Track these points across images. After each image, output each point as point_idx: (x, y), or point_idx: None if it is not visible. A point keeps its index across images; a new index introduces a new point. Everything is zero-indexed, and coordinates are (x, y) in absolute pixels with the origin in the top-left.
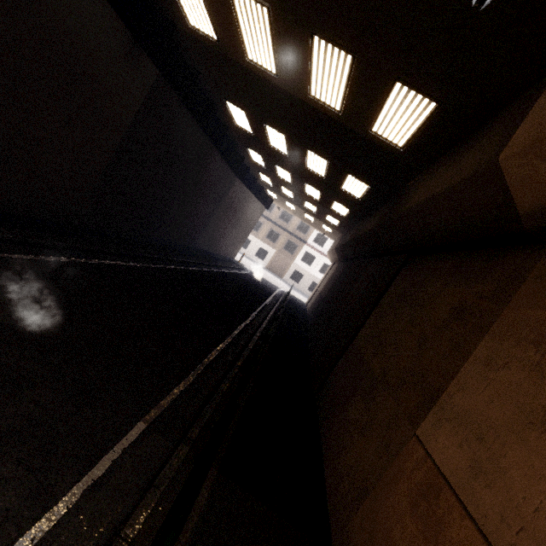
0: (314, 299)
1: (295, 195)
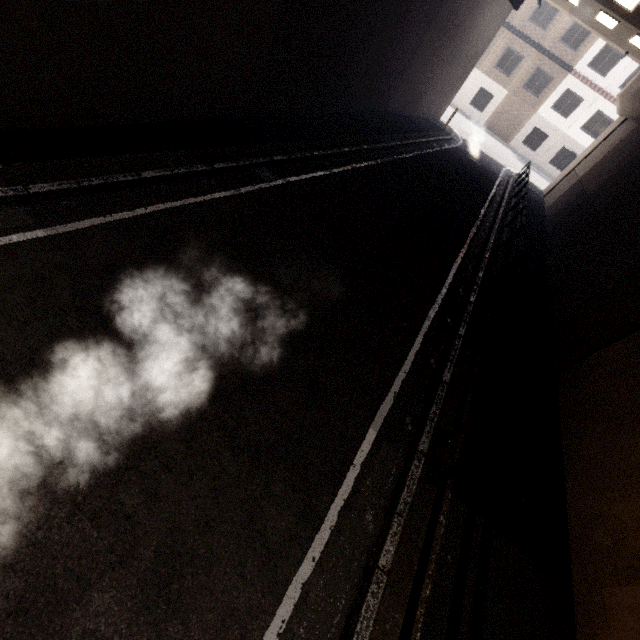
0: (564, 191)
1: None
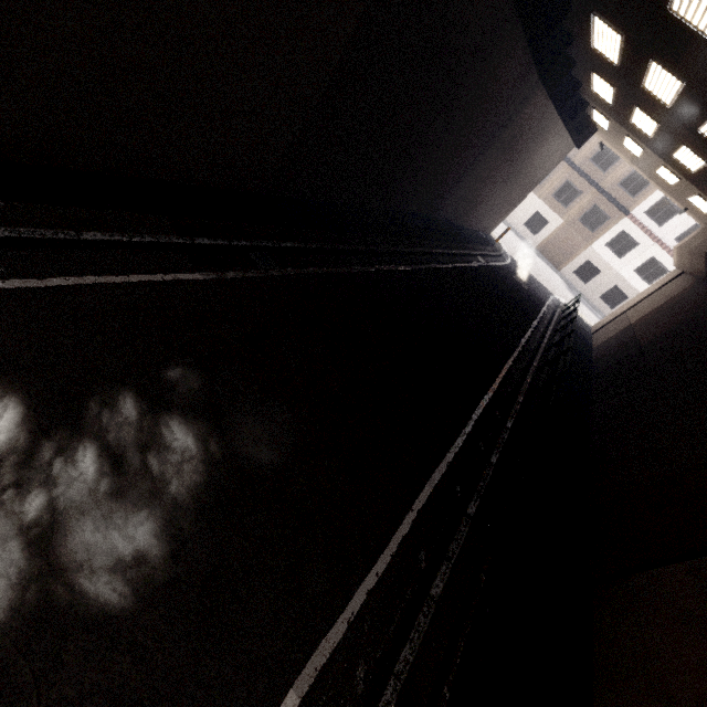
0: (614, 333)
1: (662, 130)
